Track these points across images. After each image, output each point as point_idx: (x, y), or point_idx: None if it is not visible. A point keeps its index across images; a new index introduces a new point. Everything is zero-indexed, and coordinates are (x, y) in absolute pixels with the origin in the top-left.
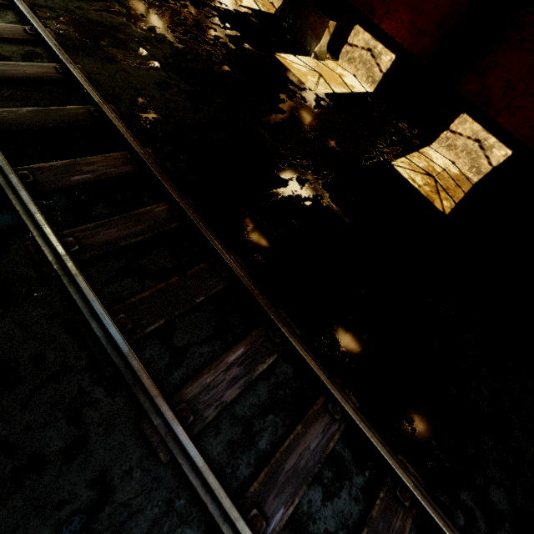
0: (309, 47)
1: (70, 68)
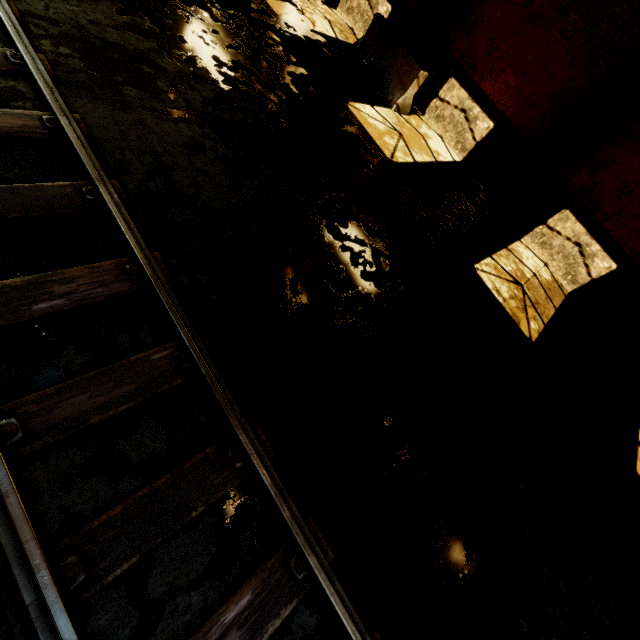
0: (391, 96)
1: (62, 123)
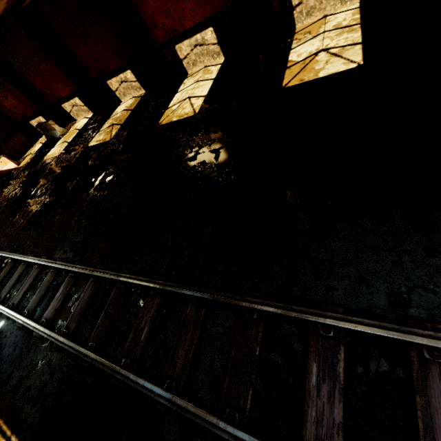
0: (58, 136)
1: None
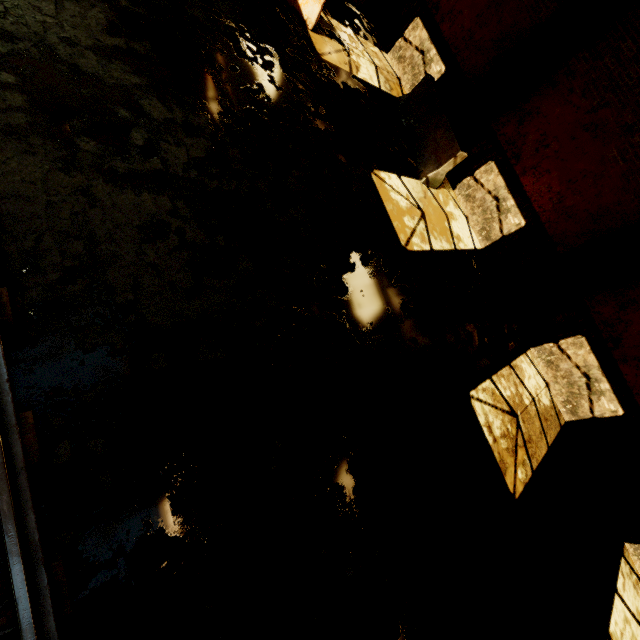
0: (422, 167)
1: None
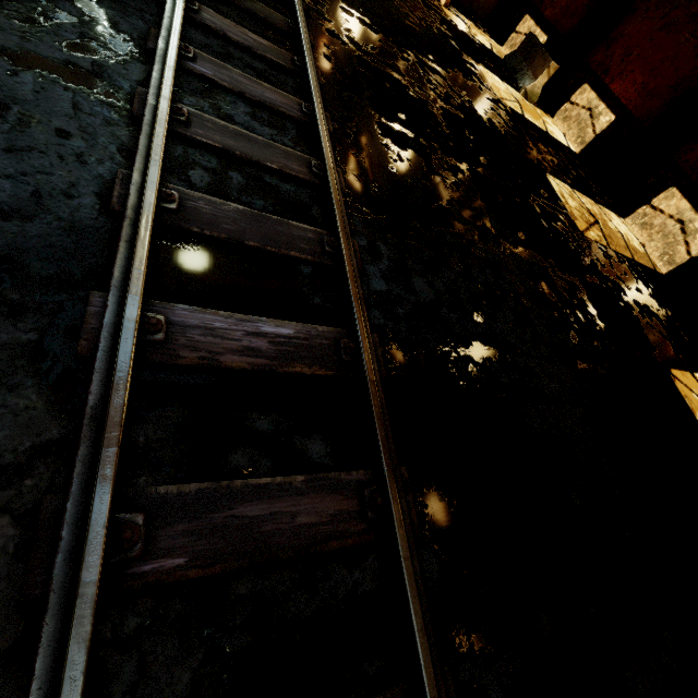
0: (522, 84)
1: None
